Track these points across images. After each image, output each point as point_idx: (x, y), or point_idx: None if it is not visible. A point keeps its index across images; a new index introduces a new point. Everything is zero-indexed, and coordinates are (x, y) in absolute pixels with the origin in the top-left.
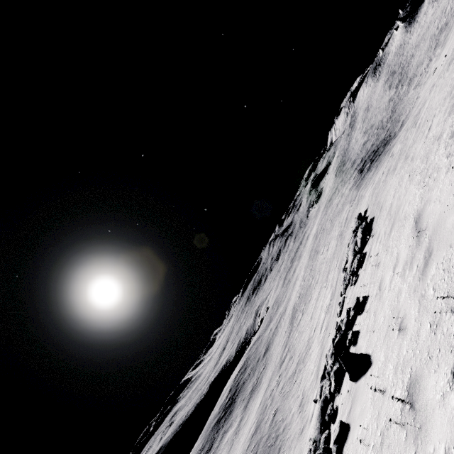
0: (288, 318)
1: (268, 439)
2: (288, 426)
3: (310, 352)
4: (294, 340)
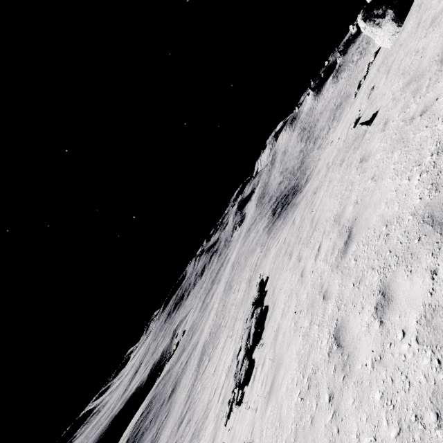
0: (197, 357)
1: None
2: None
3: (206, 423)
4: (196, 394)
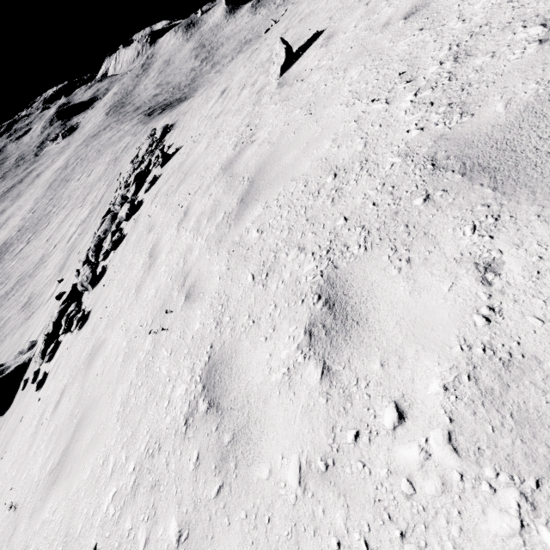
0: None
1: None
2: None
3: (45, 265)
4: (8, 268)
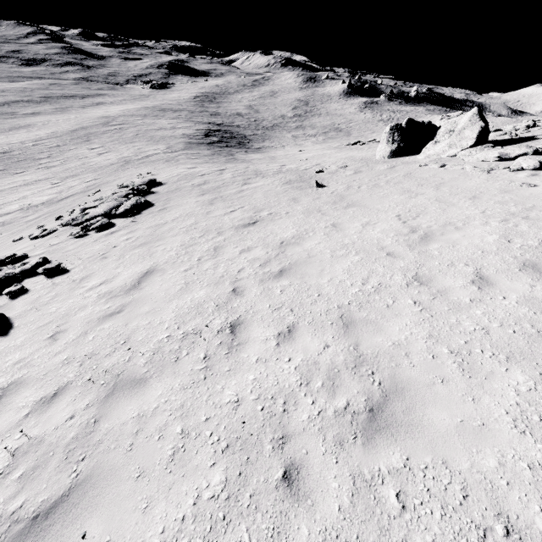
0: None
1: None
2: None
3: None
4: None
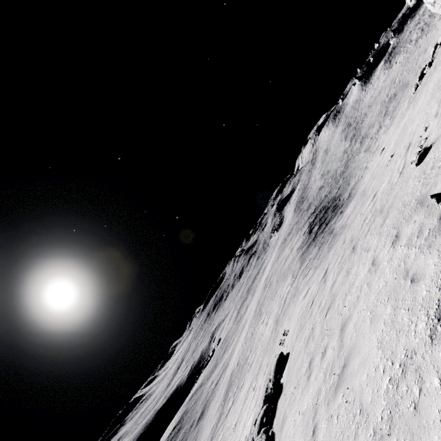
0: (225, 386)
1: None
2: None
3: None
4: None
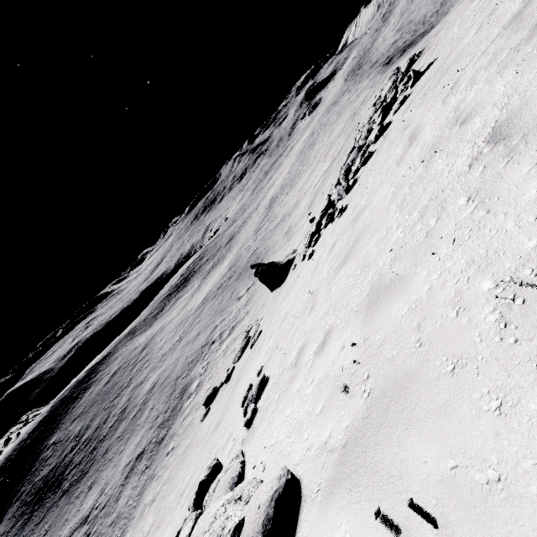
0: (263, 208)
1: (248, 263)
2: (271, 248)
3: (298, 207)
4: (276, 212)
